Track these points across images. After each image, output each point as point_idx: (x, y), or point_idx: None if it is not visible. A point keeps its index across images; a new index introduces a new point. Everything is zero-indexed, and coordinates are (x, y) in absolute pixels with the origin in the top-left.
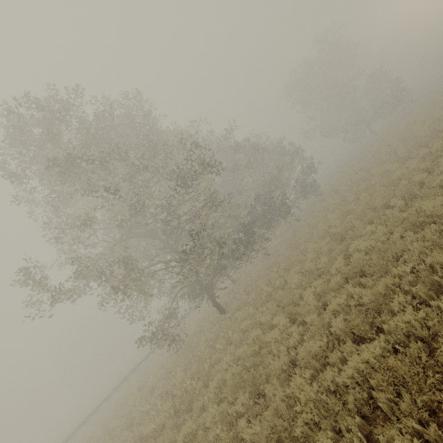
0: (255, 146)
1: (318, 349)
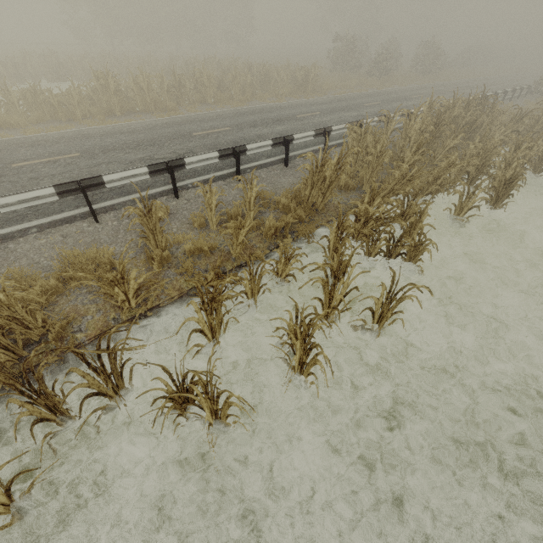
0: None
1: None
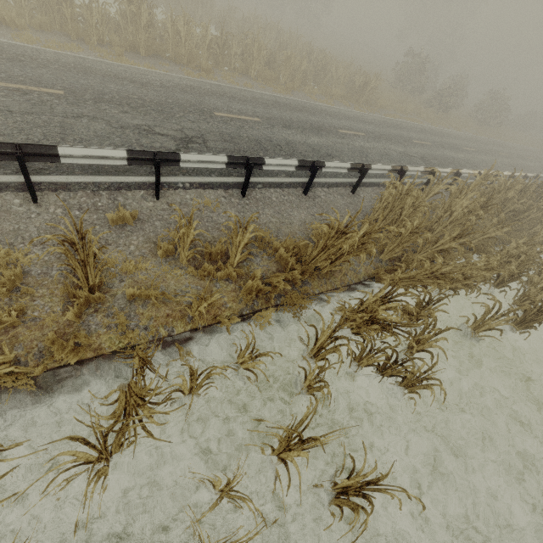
0: None
1: None
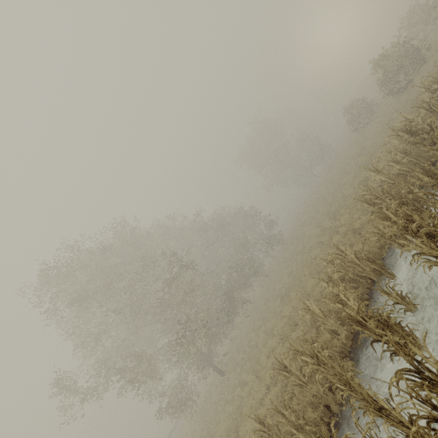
0: (220, 223)
1: (261, 396)
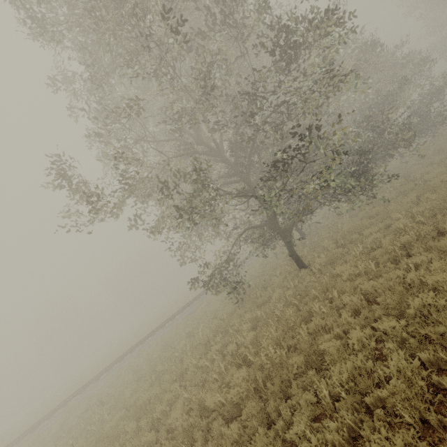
0: (370, 41)
1: None
